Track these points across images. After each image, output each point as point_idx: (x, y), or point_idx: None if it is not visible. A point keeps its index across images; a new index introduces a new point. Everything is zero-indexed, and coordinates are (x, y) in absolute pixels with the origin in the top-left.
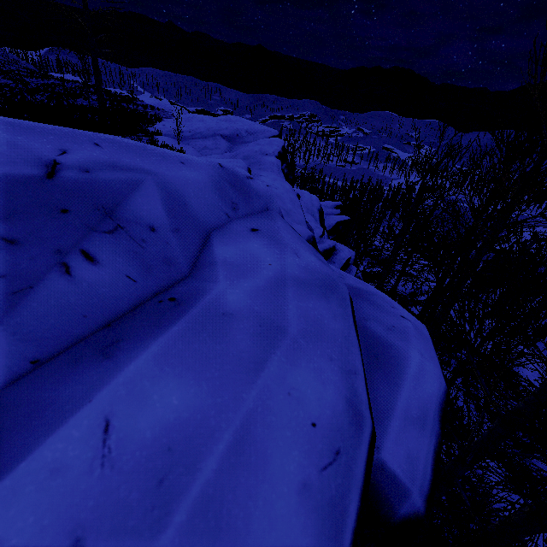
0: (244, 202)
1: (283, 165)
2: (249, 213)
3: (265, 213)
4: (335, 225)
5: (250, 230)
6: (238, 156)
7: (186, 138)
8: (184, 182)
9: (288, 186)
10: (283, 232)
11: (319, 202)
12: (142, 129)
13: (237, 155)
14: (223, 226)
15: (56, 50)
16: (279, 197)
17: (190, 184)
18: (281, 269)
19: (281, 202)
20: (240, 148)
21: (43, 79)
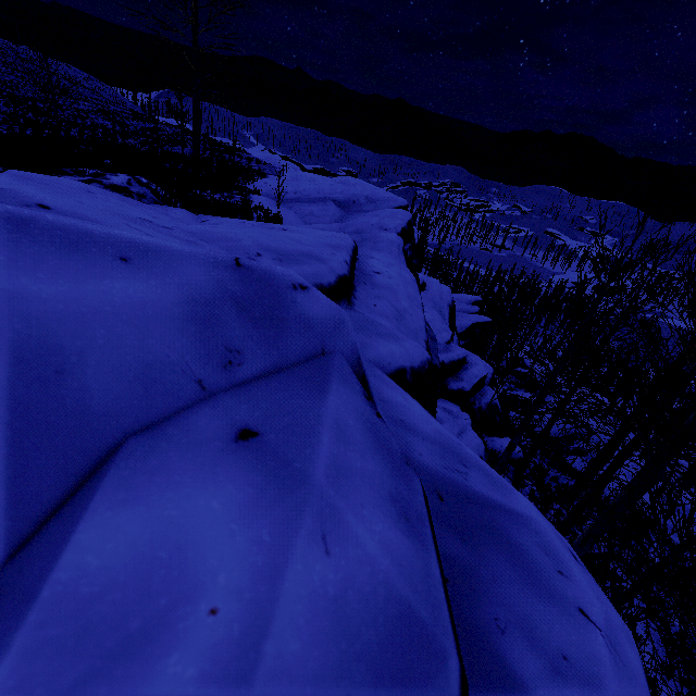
0: (264, 345)
1: (406, 245)
2: (269, 368)
3: (312, 363)
4: (470, 327)
5: (236, 434)
6: (348, 229)
7: (290, 201)
8: (85, 310)
9: (408, 275)
10: (319, 442)
11: (451, 296)
12: (237, 185)
13: (347, 228)
14: (173, 416)
15: (155, 89)
16: (392, 291)
17: (106, 314)
18: (241, 640)
19: (393, 298)
20: (355, 218)
21: (145, 122)
